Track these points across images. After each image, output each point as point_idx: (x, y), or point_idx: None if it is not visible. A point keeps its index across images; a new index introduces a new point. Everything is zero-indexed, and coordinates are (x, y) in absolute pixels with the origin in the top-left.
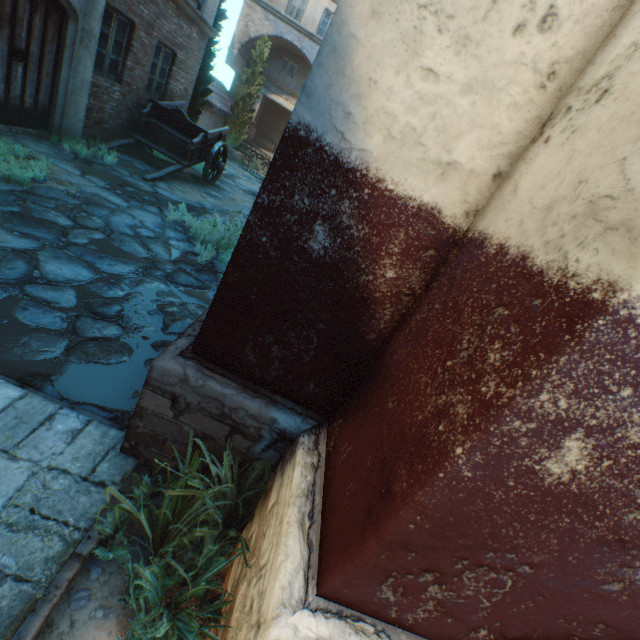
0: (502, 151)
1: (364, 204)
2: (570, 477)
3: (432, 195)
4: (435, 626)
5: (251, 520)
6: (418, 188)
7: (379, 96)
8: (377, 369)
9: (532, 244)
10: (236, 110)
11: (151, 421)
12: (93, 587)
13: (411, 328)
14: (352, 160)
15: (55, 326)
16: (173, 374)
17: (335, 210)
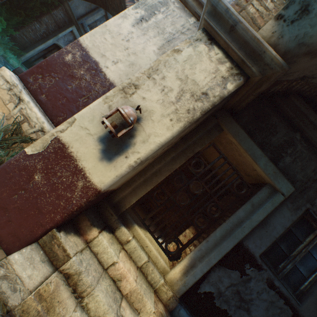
0: None
1: None
2: (69, 61)
3: None
4: (36, 92)
5: None
6: None
7: None
8: None
9: None
10: None
11: None
12: None
13: None
14: None
15: None
16: (22, 71)
17: None
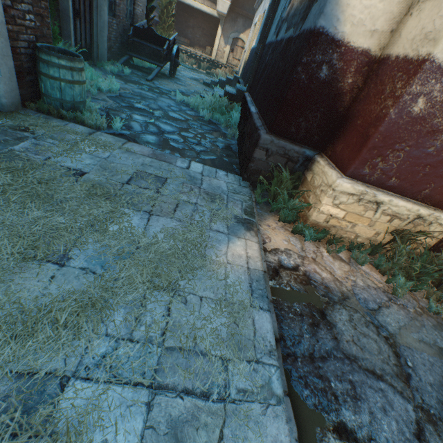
0: (393, 21)
1: (341, 54)
2: (419, 112)
3: (367, 45)
4: (379, 181)
5: (297, 193)
6: (362, 43)
7: (349, 10)
8: (346, 120)
9: (408, 52)
10: (162, 18)
11: (256, 163)
12: (260, 209)
13: (360, 99)
14: (338, 37)
15: (186, 148)
16: (268, 140)
17: (330, 59)
